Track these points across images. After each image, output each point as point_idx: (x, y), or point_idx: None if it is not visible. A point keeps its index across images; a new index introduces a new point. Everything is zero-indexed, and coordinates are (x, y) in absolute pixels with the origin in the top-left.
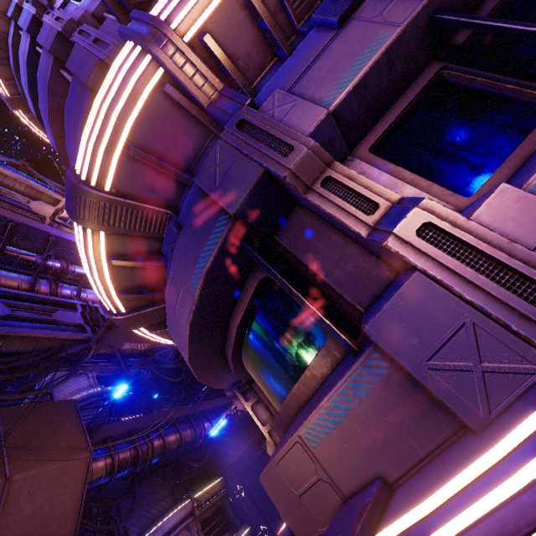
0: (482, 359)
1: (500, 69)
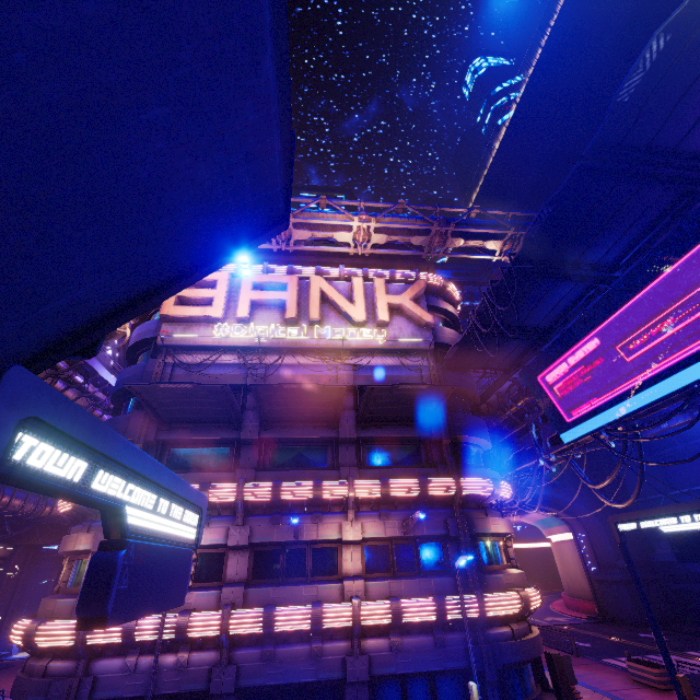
0: None
1: None
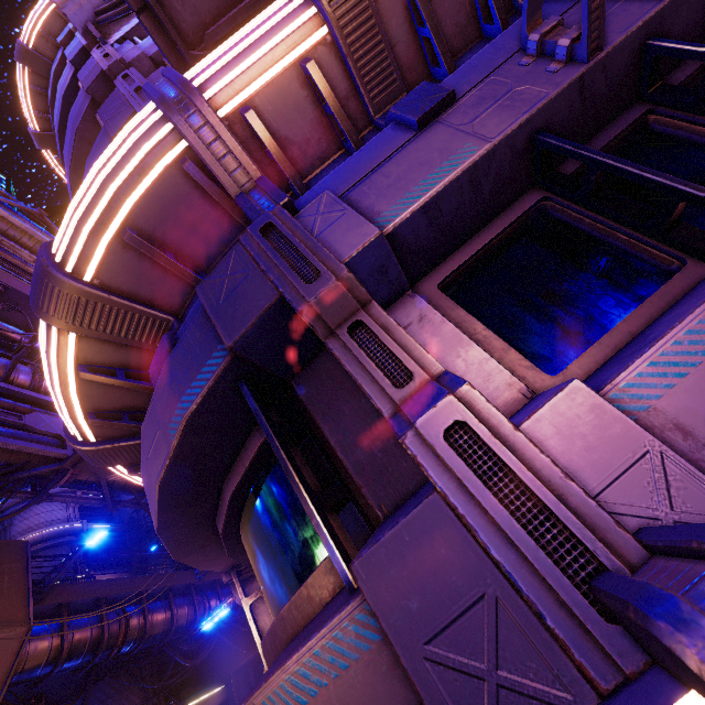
0: (500, 663)
1: (612, 214)
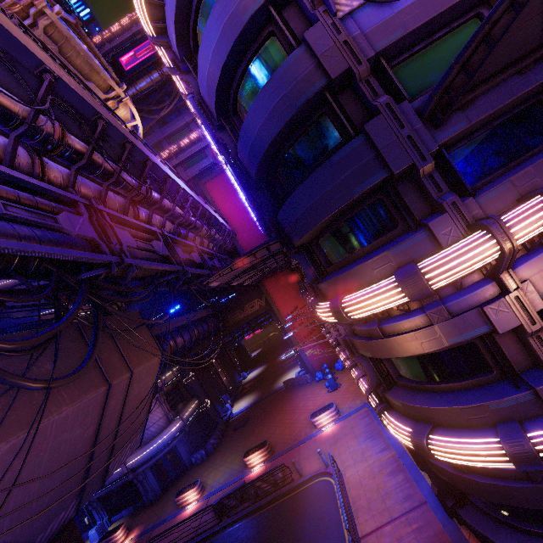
0: None
1: None
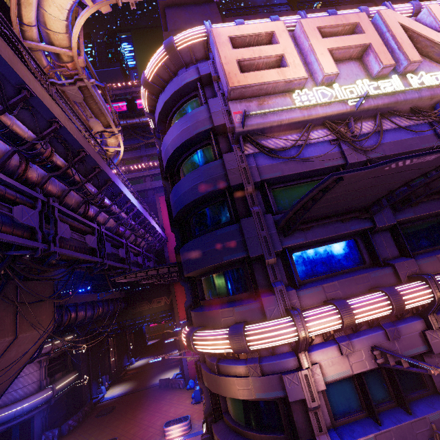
0: None
1: (361, 393)
